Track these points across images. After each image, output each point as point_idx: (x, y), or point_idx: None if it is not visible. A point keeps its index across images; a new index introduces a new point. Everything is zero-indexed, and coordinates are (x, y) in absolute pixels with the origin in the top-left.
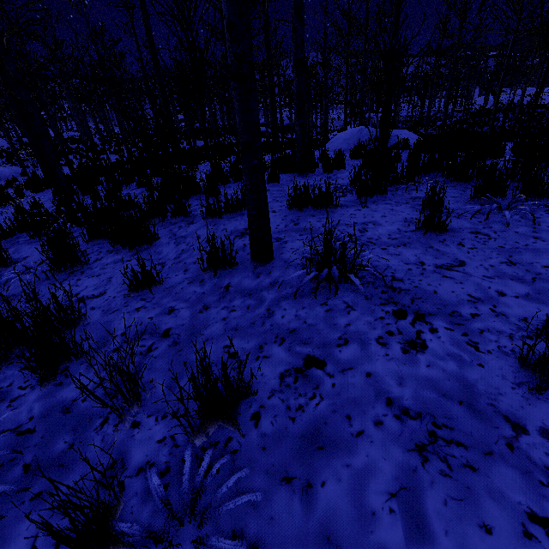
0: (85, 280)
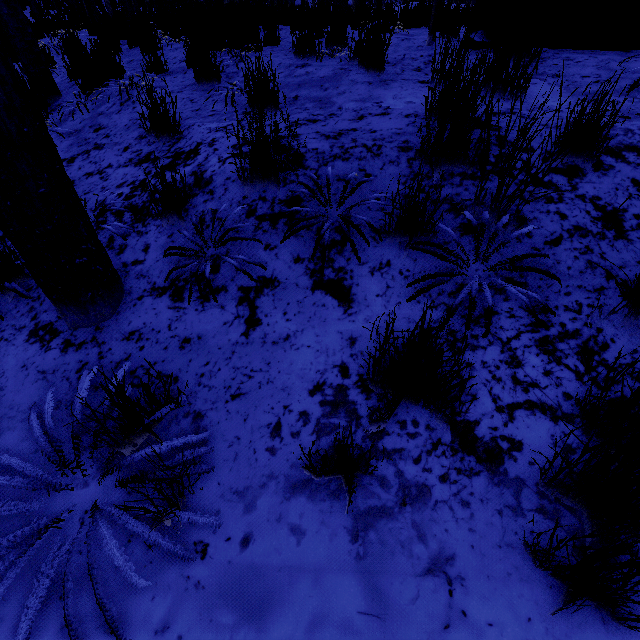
0: None
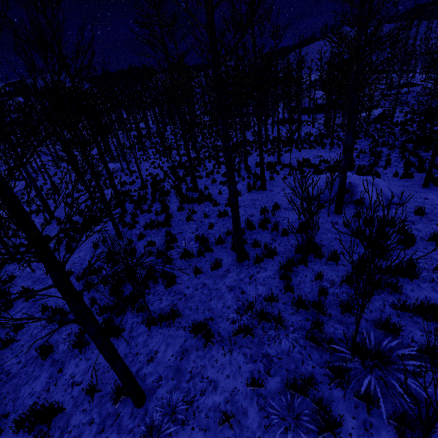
0: (82, 362)
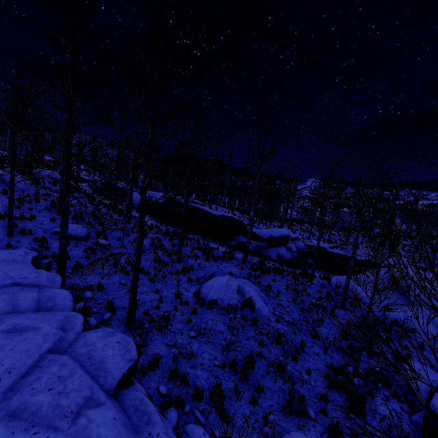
0: None
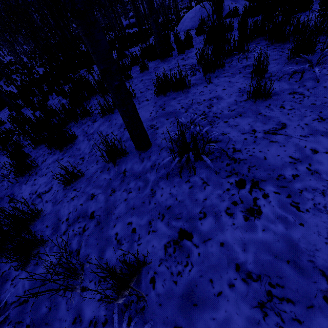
0: (39, 180)
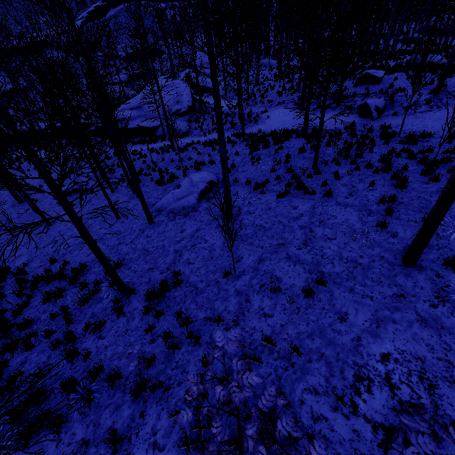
0: None
